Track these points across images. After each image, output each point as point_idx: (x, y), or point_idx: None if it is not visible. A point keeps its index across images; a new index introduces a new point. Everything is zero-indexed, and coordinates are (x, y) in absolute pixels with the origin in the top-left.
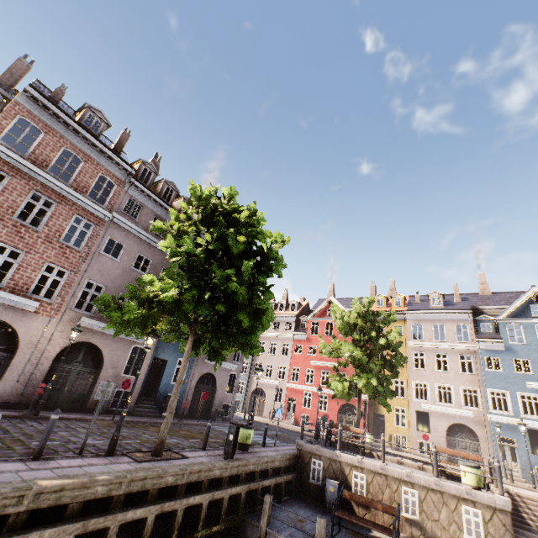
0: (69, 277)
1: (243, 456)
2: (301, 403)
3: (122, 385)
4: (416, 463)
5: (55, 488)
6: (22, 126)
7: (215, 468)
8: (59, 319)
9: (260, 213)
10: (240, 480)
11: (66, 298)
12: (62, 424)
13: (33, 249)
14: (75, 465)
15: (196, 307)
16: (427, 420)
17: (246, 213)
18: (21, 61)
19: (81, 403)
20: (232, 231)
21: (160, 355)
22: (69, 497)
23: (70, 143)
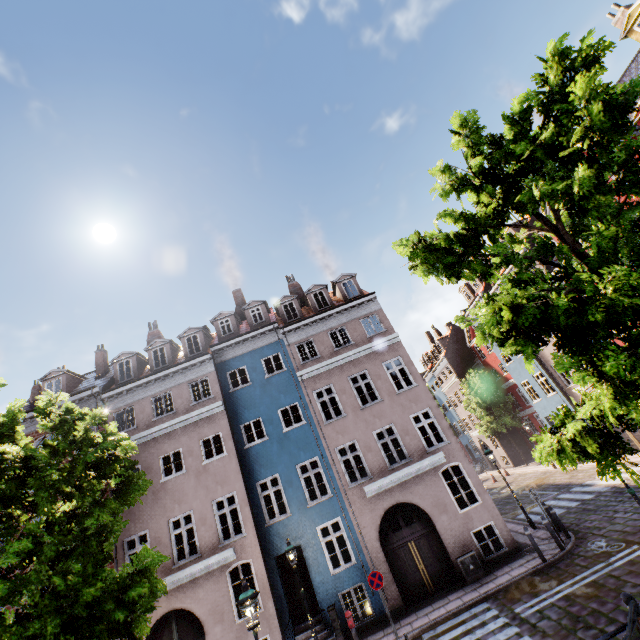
0: None
1: None
2: None
3: None
4: None
5: None
6: None
7: None
8: None
9: None
10: None
11: None
12: None
13: None
14: None
15: None
16: None
17: None
18: None
19: None
20: None
21: (282, 548)
22: None
23: (36, 432)
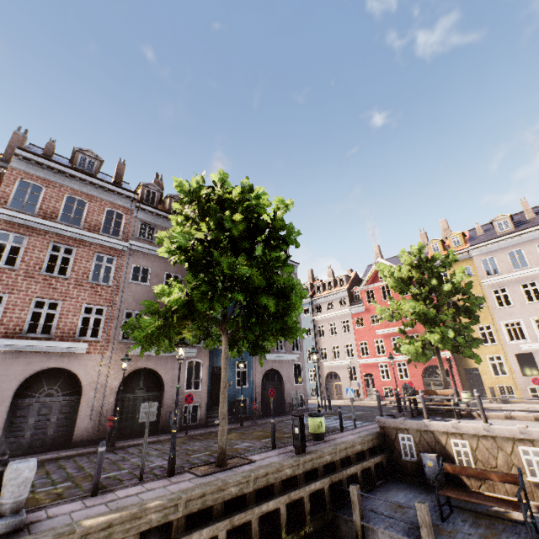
0: (108, 313)
1: (318, 446)
2: (379, 377)
3: (185, 401)
4: (530, 414)
5: (102, 526)
6: (34, 191)
7: (284, 468)
8: (110, 353)
9: (257, 188)
10: (319, 474)
11: (111, 332)
12: (137, 450)
13: (67, 296)
14: (132, 493)
15: (211, 304)
16: (533, 362)
17: (238, 190)
18: (16, 134)
19: (156, 426)
20: (228, 214)
21: (216, 363)
22: (120, 532)
23: (70, 189)
